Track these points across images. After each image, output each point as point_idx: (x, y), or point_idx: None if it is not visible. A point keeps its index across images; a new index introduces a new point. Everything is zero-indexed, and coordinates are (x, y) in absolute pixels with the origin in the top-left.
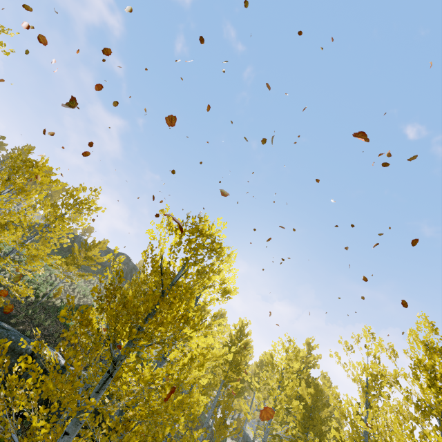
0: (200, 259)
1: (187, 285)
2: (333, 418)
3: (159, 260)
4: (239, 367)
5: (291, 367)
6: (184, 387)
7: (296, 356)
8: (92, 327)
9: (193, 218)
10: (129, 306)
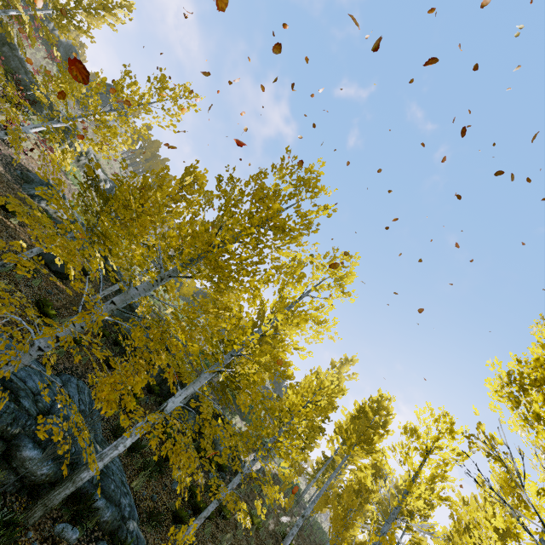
0: (299, 191)
1: (280, 191)
2: None
3: (266, 189)
4: (370, 442)
5: (466, 502)
6: (301, 467)
7: (451, 429)
8: (211, 194)
9: (296, 157)
10: (235, 184)
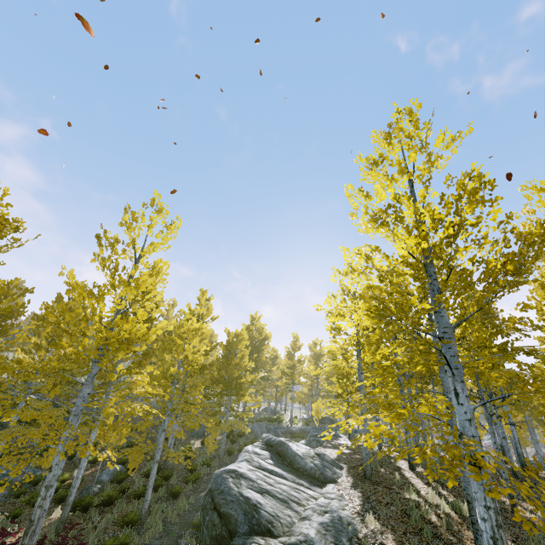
0: None
1: None
2: (301, 361)
3: None
4: None
5: None
6: None
7: (184, 327)
8: None
9: None
10: None
